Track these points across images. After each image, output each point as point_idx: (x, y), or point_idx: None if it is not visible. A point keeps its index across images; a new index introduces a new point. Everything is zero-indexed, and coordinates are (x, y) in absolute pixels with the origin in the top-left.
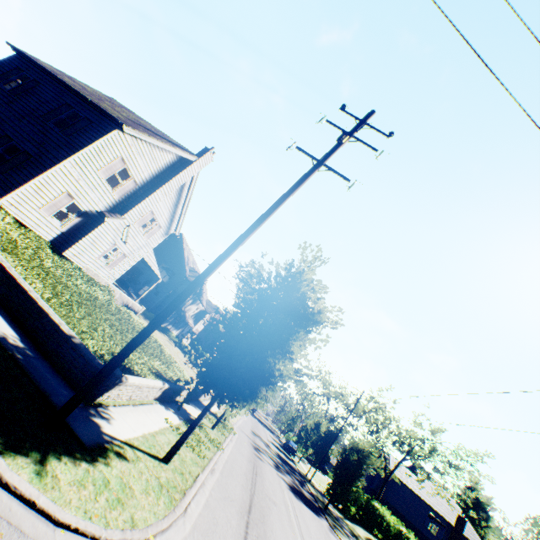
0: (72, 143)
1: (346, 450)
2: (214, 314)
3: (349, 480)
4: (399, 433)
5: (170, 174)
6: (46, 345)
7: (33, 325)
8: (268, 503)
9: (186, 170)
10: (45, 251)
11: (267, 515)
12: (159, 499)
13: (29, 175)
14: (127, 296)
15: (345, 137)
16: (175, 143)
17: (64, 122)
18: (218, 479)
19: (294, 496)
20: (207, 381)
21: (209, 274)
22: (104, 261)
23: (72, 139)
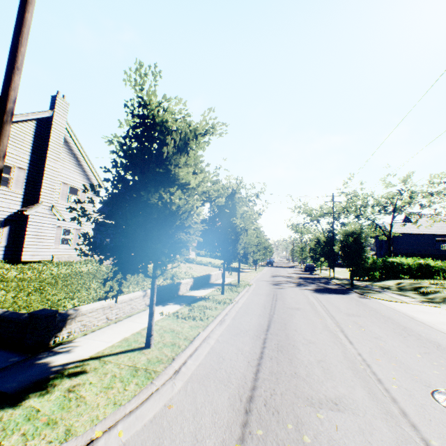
0: None
1: (342, 240)
2: None
3: (357, 257)
4: (378, 202)
5: (44, 141)
6: None
7: None
8: (290, 312)
9: (52, 128)
10: (3, 268)
11: (289, 322)
12: (129, 385)
13: None
14: None
15: None
16: None
17: None
18: (228, 325)
19: (319, 294)
20: (120, 263)
21: None
22: (67, 245)
23: None
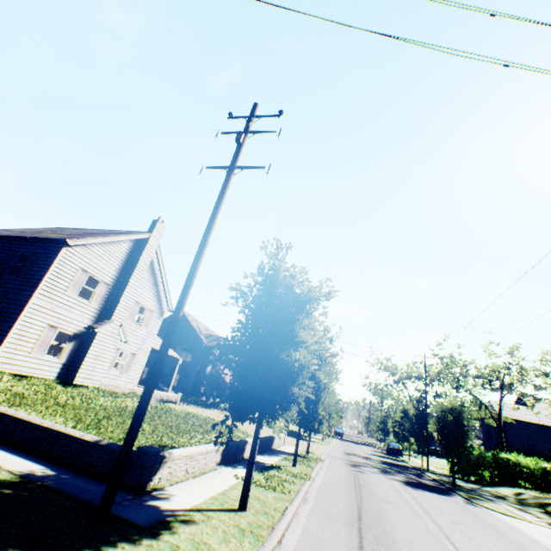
0: (31, 281)
1: (438, 417)
2: None
3: (458, 444)
4: (481, 373)
5: (134, 260)
6: (78, 462)
7: (58, 451)
8: (381, 504)
9: (145, 249)
10: (55, 389)
11: (382, 515)
12: (243, 542)
13: (6, 328)
14: (158, 391)
15: (241, 135)
16: (125, 232)
17: (17, 268)
18: (313, 505)
19: (413, 488)
20: (238, 409)
21: (181, 310)
22: (117, 370)
23: (30, 277)
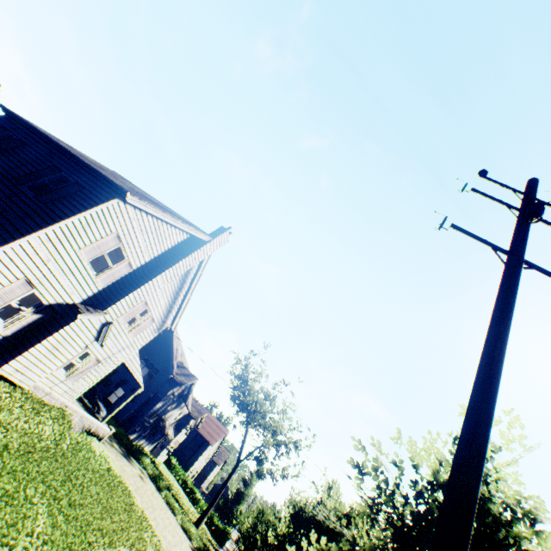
0: (49, 212)
1: None
2: (200, 418)
3: None
4: None
5: (177, 255)
6: None
7: None
8: None
9: (196, 251)
10: None
11: None
12: None
13: None
14: (91, 417)
15: (541, 211)
16: (186, 221)
17: (46, 188)
18: None
19: None
20: None
21: None
22: (65, 372)
23: (51, 207)
